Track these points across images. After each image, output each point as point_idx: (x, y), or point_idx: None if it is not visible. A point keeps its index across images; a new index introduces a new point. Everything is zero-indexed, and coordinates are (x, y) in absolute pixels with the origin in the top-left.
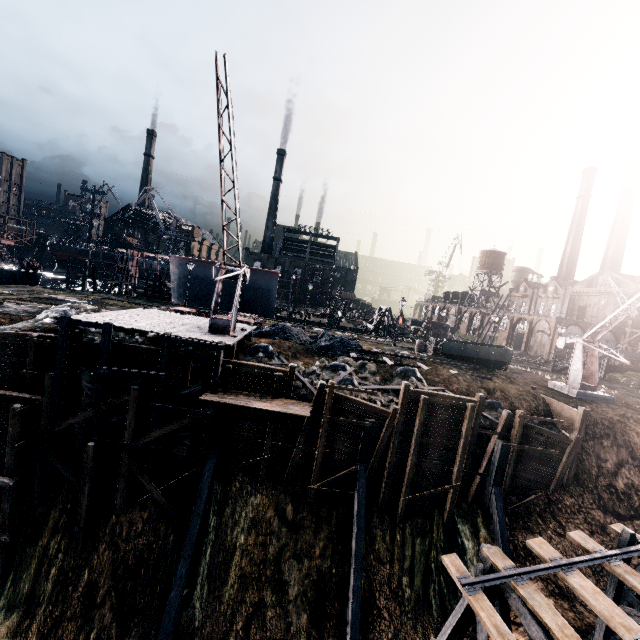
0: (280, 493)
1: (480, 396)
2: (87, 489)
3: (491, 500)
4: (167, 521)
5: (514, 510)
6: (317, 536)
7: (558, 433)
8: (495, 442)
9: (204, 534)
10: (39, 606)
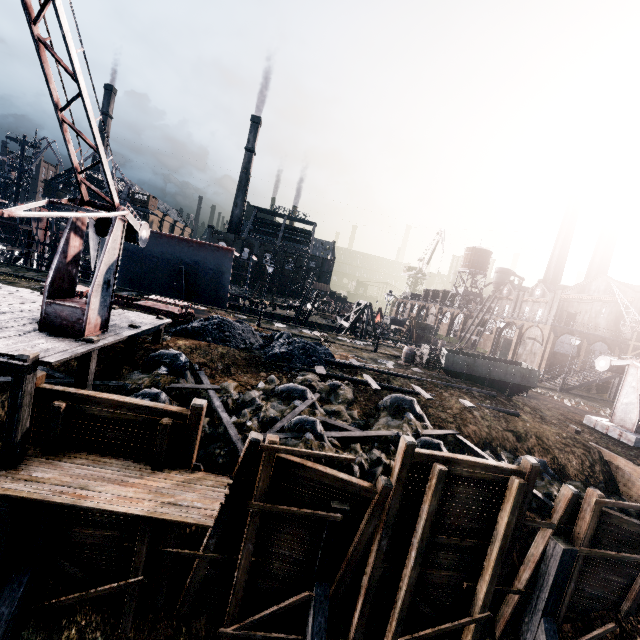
0: None
1: (532, 465)
2: None
3: None
4: None
5: None
6: None
7: (638, 519)
8: (548, 540)
9: None
10: None
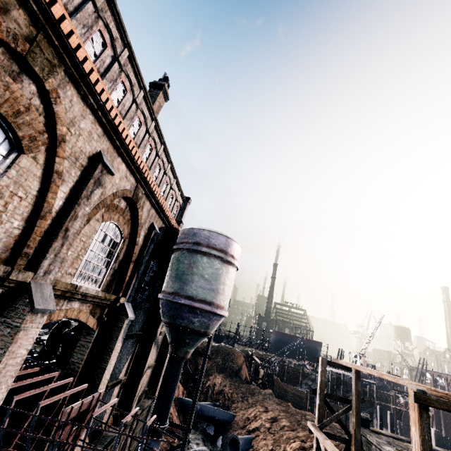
0: None
1: None
2: None
3: None
4: None
5: None
6: None
7: None
8: None
9: None
10: None
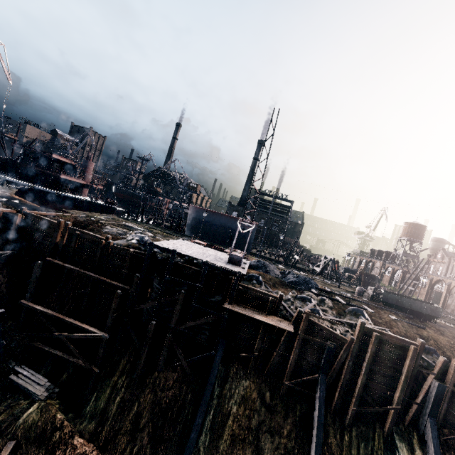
0: (262, 382)
1: (421, 341)
2: (146, 350)
3: (426, 427)
4: (188, 383)
5: (446, 441)
6: (285, 420)
7: None
8: (432, 380)
9: (210, 398)
10: (107, 420)
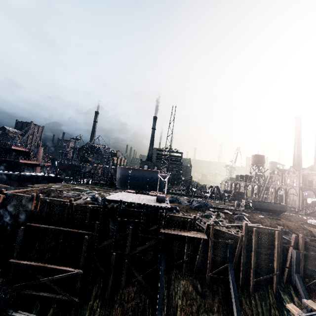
0: (193, 278)
1: (280, 227)
2: (112, 275)
3: (296, 281)
4: (144, 292)
5: (308, 287)
6: (214, 301)
7: None
8: (292, 250)
9: (162, 299)
10: None
